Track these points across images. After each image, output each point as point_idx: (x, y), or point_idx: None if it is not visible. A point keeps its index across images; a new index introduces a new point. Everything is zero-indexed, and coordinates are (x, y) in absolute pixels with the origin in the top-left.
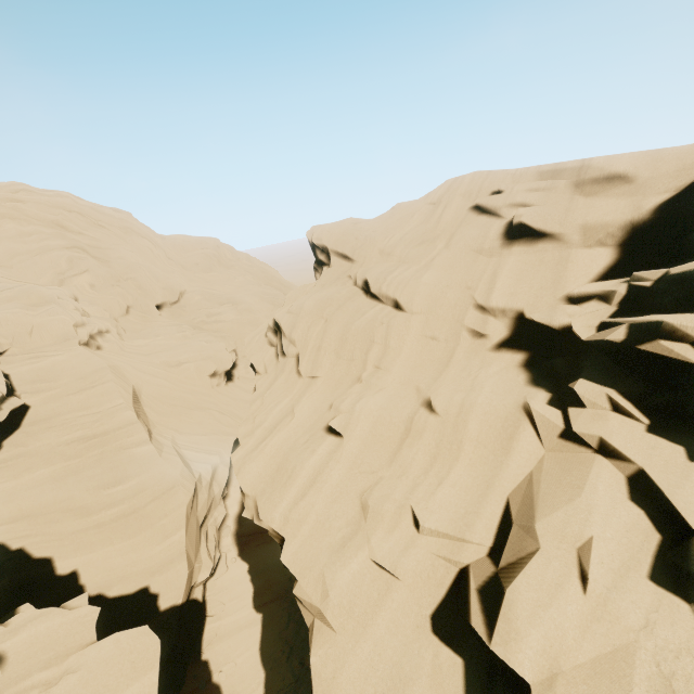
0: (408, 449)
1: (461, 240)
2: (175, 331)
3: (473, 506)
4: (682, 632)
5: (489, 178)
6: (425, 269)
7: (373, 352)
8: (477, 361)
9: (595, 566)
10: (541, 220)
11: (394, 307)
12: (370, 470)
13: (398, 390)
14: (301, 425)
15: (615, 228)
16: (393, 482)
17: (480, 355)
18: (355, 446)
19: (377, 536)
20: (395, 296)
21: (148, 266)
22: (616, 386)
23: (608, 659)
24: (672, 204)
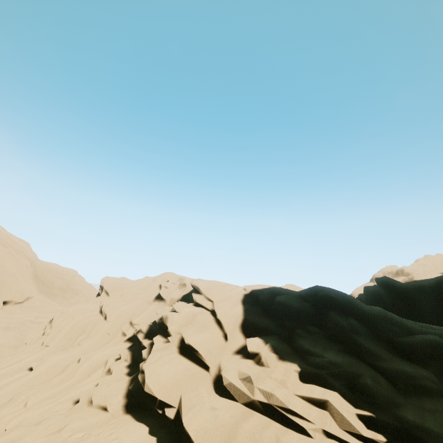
0: (56, 377)
1: (146, 295)
2: (3, 321)
3: (55, 395)
4: (65, 411)
5: (171, 275)
6: (127, 304)
7: (81, 337)
8: (115, 345)
9: (63, 398)
10: (163, 293)
11: (105, 318)
12: (31, 385)
13: (76, 354)
14: (20, 366)
15: (175, 300)
16: (36, 389)
17: (119, 343)
18: (34, 374)
19: (7, 409)
20: (107, 313)
21: (17, 275)
22: (132, 351)
23: (37, 419)
24: (185, 296)
